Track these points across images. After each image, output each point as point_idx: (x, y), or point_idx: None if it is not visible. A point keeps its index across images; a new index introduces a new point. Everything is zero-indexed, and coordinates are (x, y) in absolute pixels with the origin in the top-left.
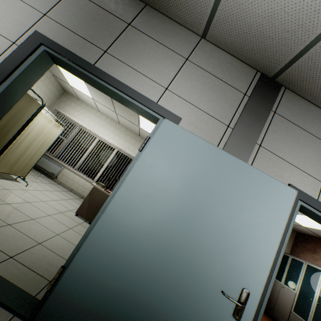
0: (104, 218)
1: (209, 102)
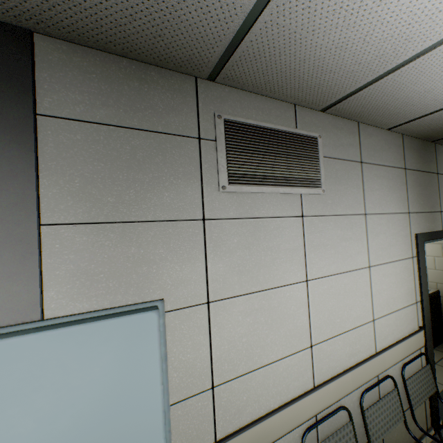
0: None
1: None
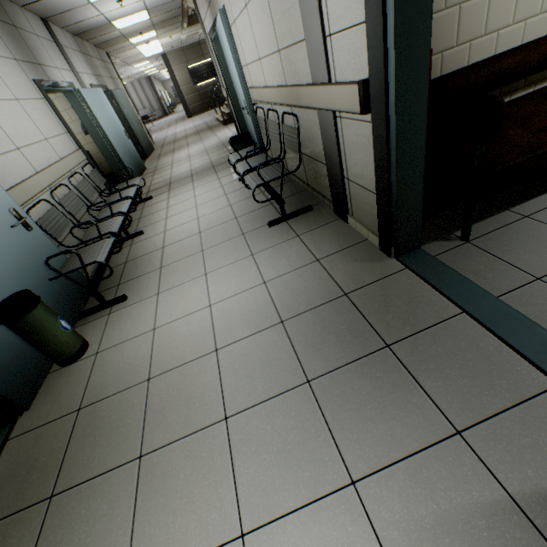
0: (114, 145)
1: (62, 62)
